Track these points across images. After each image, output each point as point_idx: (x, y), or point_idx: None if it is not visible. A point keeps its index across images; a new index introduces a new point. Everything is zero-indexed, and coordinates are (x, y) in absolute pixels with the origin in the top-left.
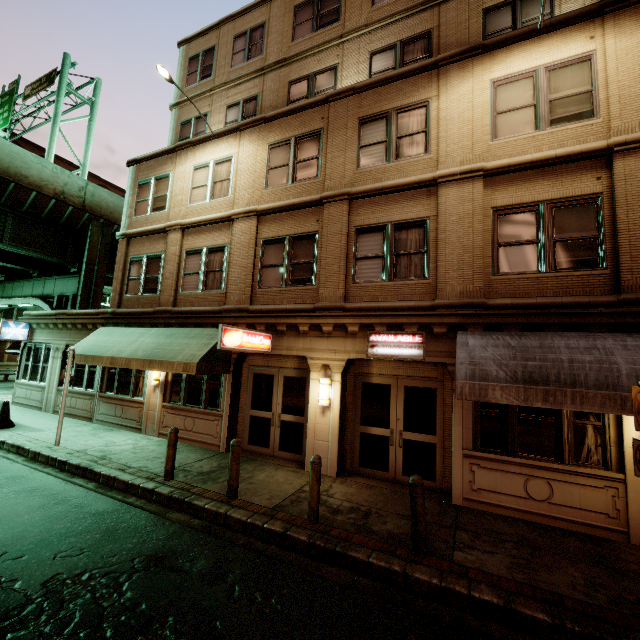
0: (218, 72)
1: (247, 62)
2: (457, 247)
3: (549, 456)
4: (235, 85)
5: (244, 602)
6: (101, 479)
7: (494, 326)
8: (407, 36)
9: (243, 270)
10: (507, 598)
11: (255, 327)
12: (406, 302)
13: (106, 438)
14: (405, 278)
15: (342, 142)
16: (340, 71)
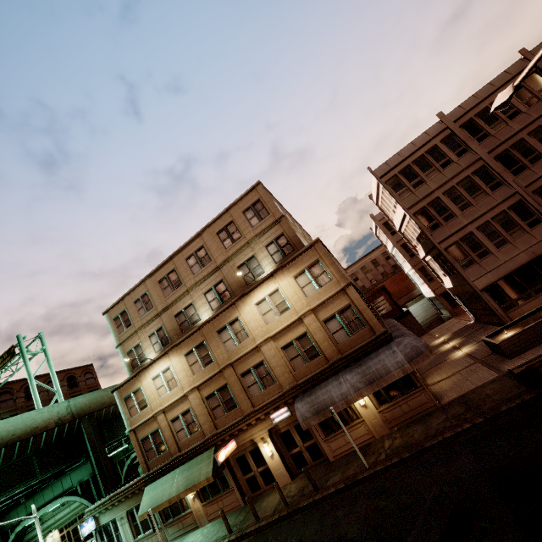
0: (134, 321)
1: (148, 312)
2: (278, 367)
3: (344, 424)
4: (147, 325)
5: (276, 541)
6: None
7: (304, 390)
8: (215, 283)
9: (204, 416)
10: (336, 487)
11: (225, 439)
12: (274, 396)
13: None
14: (269, 386)
15: (215, 343)
16: (195, 305)
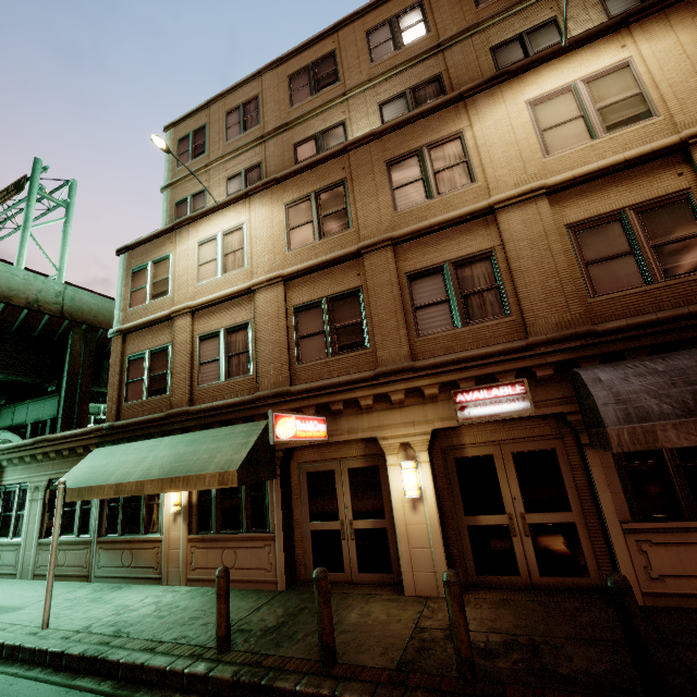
0: (212, 148)
1: (244, 133)
2: (538, 274)
3: None
4: (233, 157)
5: None
6: (120, 672)
7: (613, 355)
8: (415, 83)
9: (275, 346)
10: None
11: (302, 412)
12: (492, 347)
13: (114, 602)
14: (482, 320)
15: (371, 188)
16: (349, 125)
